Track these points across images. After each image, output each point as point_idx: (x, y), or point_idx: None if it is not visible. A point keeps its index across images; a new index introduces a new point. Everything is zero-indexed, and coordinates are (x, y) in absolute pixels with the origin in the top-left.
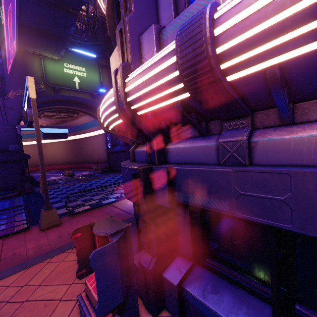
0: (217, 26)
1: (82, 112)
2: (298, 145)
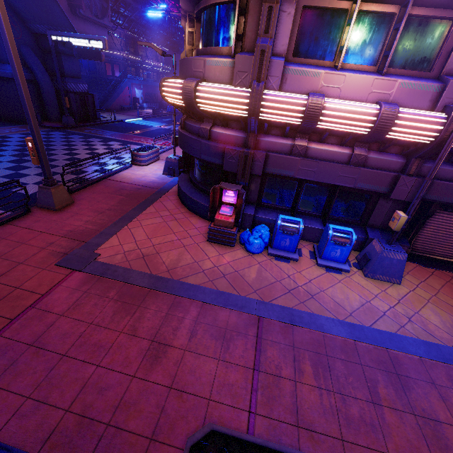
0: (323, 109)
1: None
2: (321, 152)
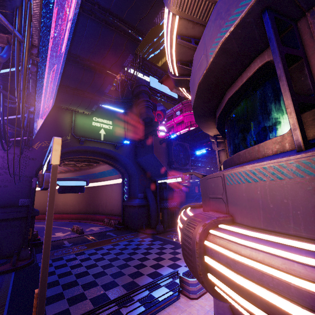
0: None
1: (102, 161)
2: None
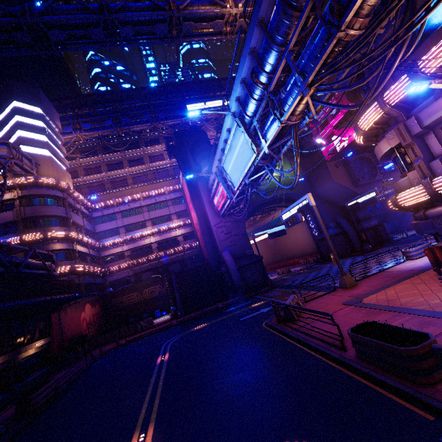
0: None
1: (279, 206)
2: None
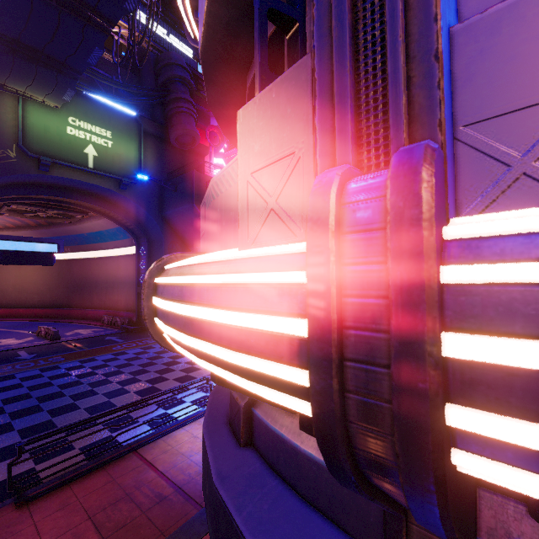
0: None
1: (95, 211)
2: None
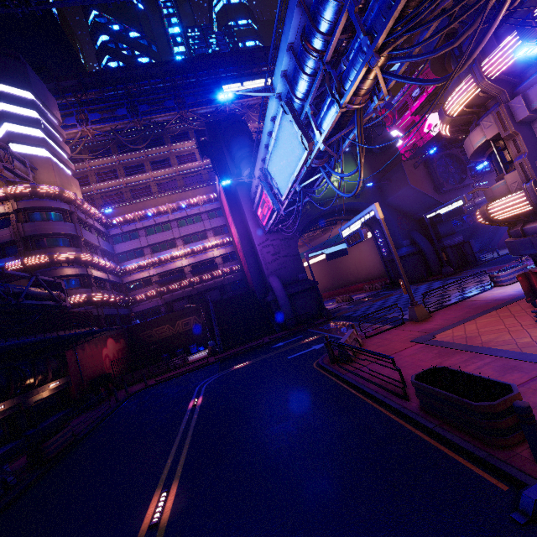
0: None
1: (341, 220)
2: None
